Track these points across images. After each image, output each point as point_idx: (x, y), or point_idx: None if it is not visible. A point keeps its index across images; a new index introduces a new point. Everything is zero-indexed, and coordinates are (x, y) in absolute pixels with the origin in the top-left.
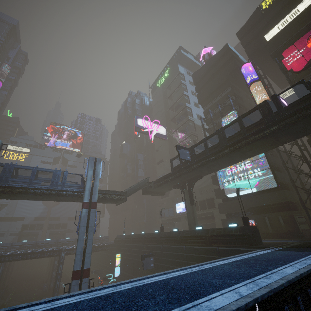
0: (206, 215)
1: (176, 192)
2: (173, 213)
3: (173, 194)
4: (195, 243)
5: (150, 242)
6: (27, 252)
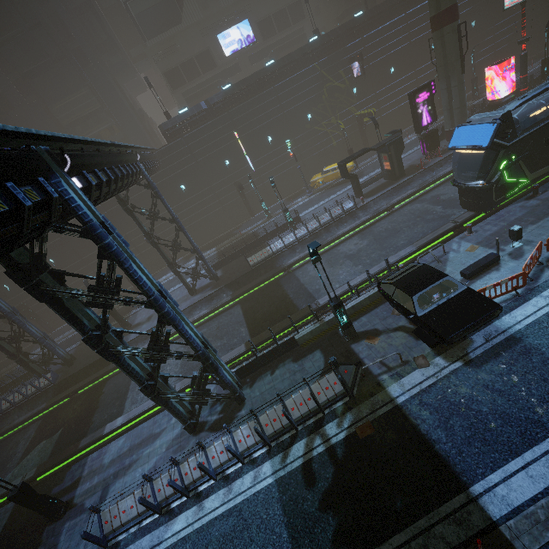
0: (293, 39)
1: (206, 4)
2: (212, 62)
3: (199, 12)
4: (414, 4)
5: (323, 54)
6: (108, 155)
